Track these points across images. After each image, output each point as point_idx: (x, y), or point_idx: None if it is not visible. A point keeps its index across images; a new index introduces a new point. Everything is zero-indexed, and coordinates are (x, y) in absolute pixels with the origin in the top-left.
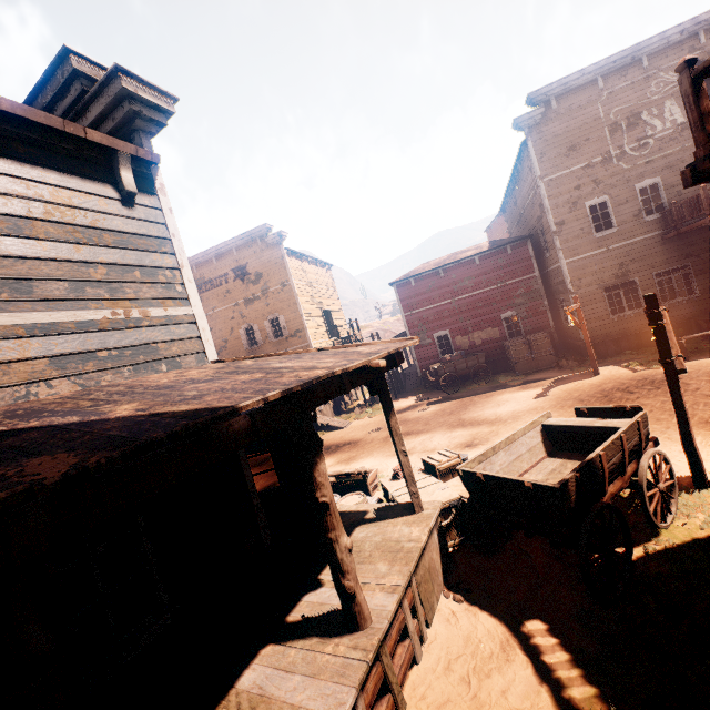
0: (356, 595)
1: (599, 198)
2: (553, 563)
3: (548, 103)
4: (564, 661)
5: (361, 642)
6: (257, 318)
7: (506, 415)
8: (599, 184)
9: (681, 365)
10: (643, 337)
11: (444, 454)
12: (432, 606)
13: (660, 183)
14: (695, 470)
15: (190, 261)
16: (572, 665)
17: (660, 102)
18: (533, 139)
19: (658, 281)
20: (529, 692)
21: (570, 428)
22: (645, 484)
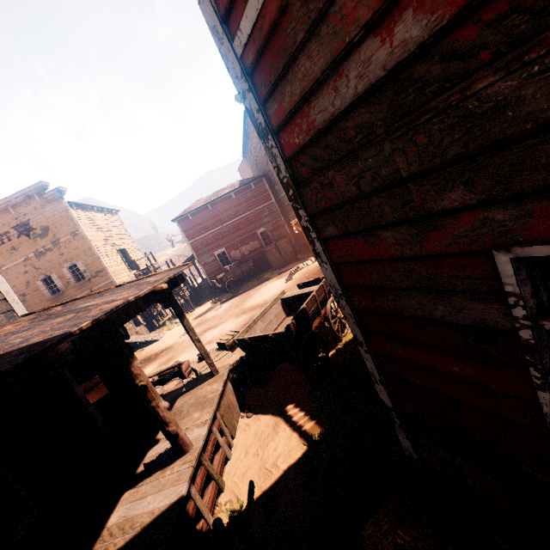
0: (179, 433)
1: None
2: (296, 374)
3: None
4: (302, 420)
5: (187, 459)
6: (54, 268)
7: (270, 298)
8: None
9: None
10: None
11: (229, 334)
12: (234, 426)
13: None
14: None
15: None
16: (306, 419)
17: None
18: None
19: None
20: (287, 442)
21: (294, 297)
22: (330, 317)
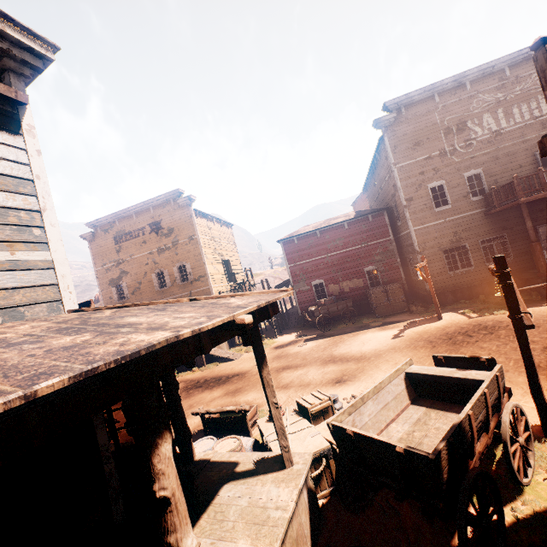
0: None
1: (438, 181)
2: (422, 524)
3: (399, 110)
4: None
5: None
6: (168, 265)
7: (370, 353)
8: (437, 172)
9: (529, 321)
10: (473, 290)
11: (316, 396)
12: None
13: (482, 173)
14: (545, 420)
15: (113, 216)
16: None
17: (480, 115)
18: (388, 135)
19: (483, 246)
20: None
21: (432, 377)
22: (508, 440)
